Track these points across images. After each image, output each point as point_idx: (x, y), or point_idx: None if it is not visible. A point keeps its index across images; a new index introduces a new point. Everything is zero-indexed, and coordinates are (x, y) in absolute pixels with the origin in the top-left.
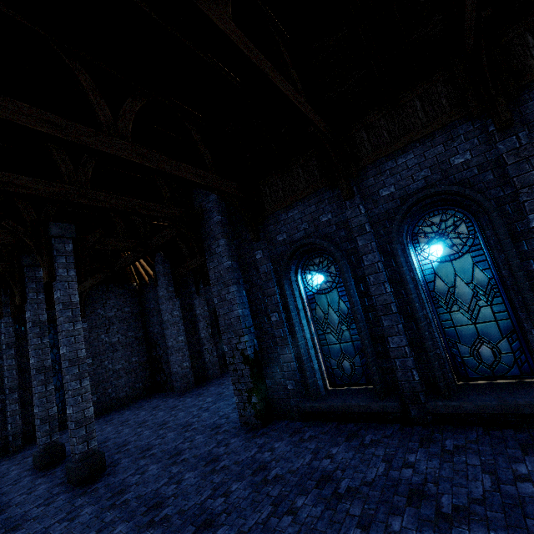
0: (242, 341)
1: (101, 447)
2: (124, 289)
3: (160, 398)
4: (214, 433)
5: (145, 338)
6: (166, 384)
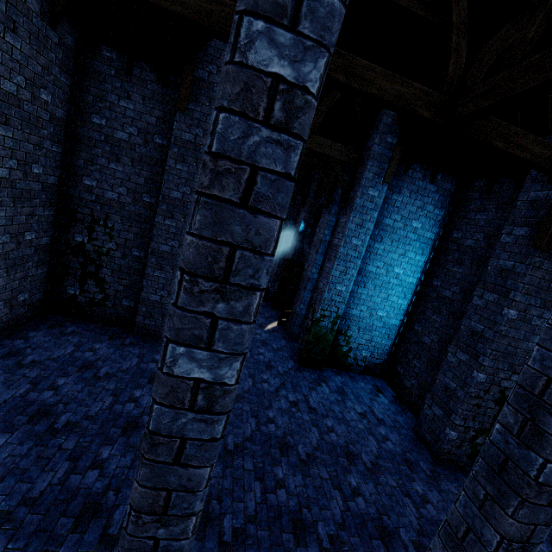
0: (513, 379)
1: (234, 544)
2: (53, 30)
3: (109, 342)
4: (427, 478)
5: (59, 192)
6: (97, 307)
